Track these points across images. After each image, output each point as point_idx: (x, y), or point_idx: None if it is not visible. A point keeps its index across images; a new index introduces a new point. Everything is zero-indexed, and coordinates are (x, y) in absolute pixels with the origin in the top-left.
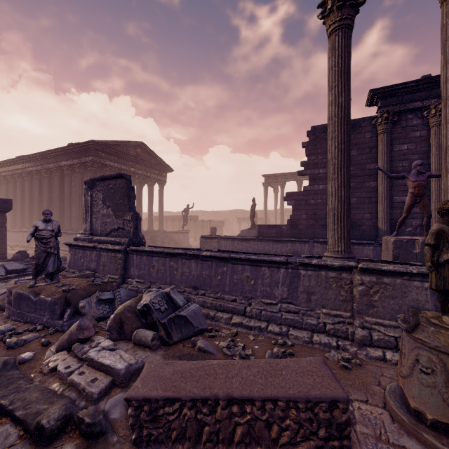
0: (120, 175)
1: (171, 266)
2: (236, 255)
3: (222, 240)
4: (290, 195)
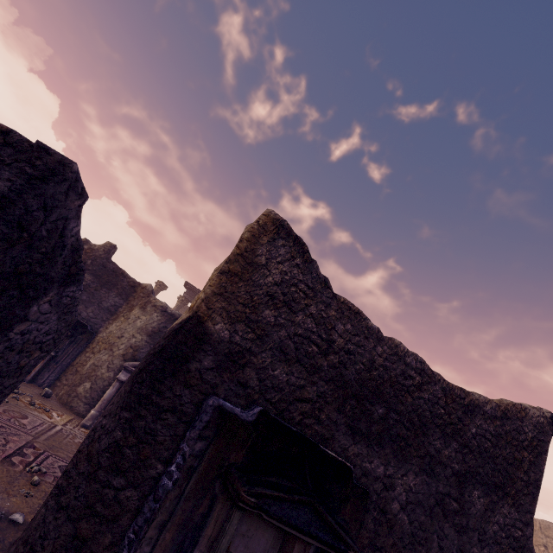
0: None
1: None
2: None
3: None
4: None
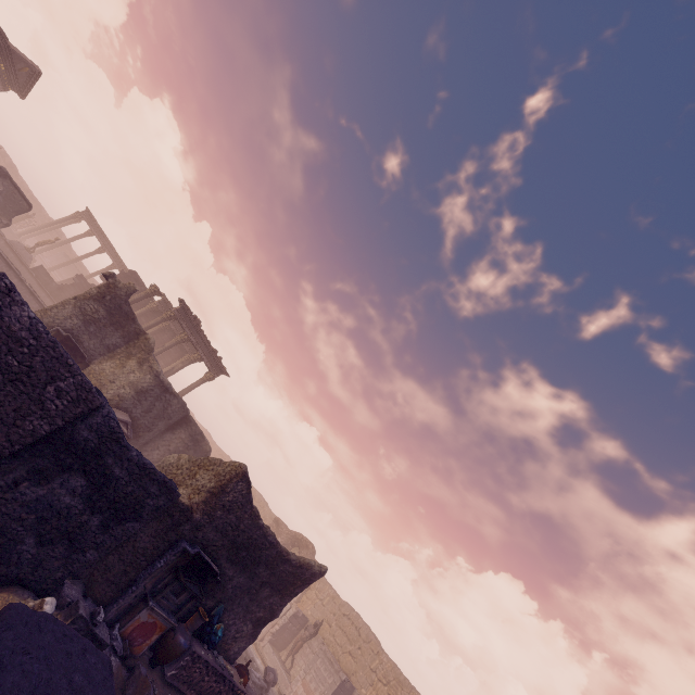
0: (31, 205)
1: (2, 269)
2: (40, 299)
3: (3, 242)
4: (83, 278)
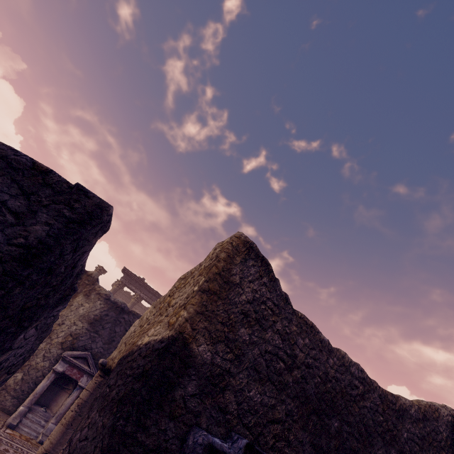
0: None
1: None
2: None
3: None
4: None
